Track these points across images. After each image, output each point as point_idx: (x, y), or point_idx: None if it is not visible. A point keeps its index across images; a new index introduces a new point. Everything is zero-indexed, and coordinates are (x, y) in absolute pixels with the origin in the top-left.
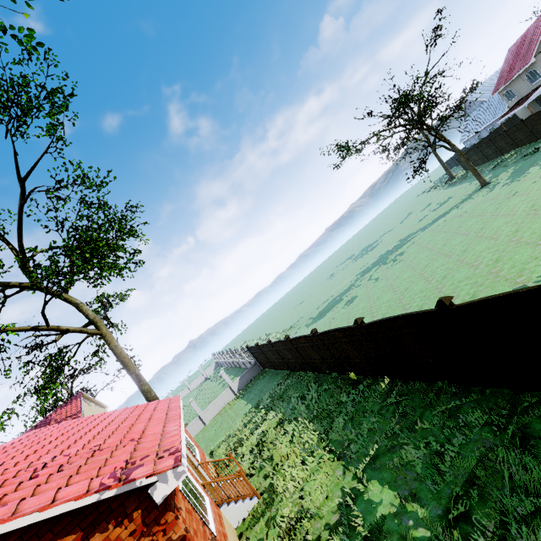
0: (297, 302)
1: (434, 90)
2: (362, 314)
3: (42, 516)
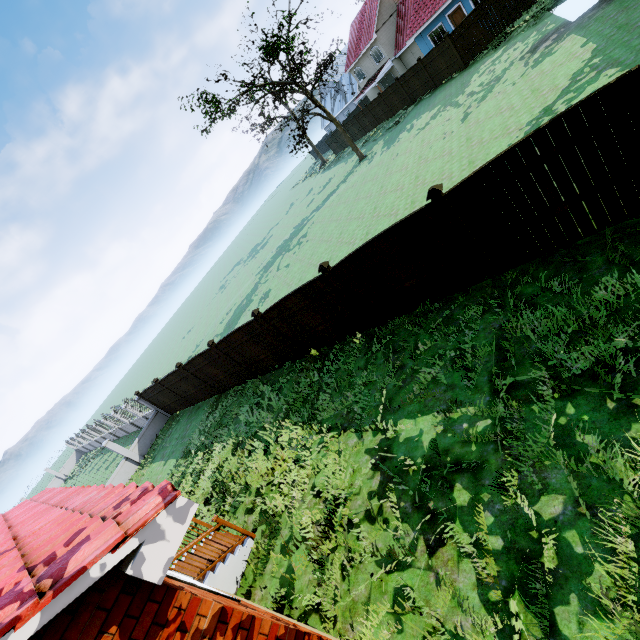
0: (183, 331)
1: (292, 57)
2: None
3: None
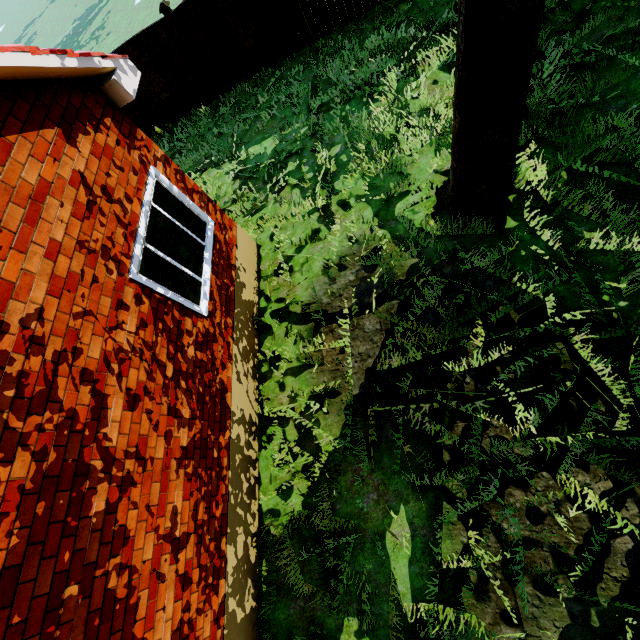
0: None
1: None
2: None
3: None
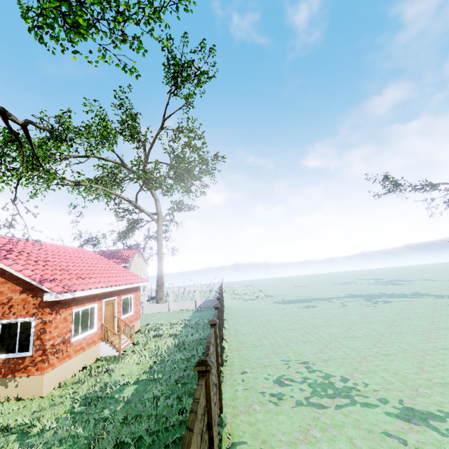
0: (304, 284)
1: None
2: (292, 318)
3: (14, 273)
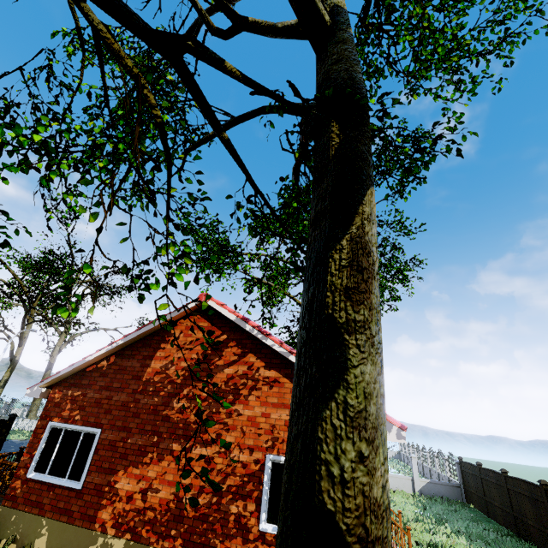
0: None
1: None
2: None
3: None
